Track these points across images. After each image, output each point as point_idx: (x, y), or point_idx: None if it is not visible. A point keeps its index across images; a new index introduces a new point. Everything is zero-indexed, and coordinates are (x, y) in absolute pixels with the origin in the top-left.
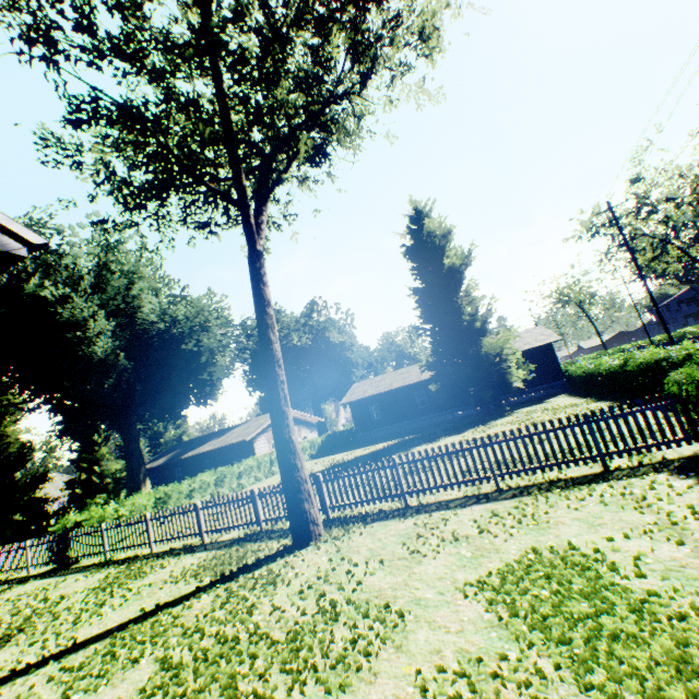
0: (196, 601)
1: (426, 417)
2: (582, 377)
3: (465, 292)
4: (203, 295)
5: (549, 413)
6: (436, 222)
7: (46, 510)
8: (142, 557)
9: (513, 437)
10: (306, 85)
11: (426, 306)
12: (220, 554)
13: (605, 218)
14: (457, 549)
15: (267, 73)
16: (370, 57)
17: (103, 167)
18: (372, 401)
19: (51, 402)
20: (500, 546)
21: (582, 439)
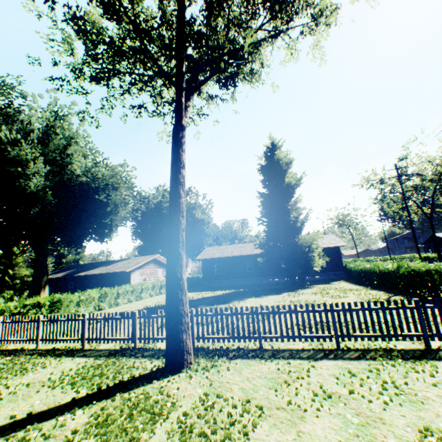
0: (69, 417)
1: (251, 279)
2: (358, 272)
3: (295, 202)
4: (119, 164)
5: (341, 291)
6: (283, 154)
7: None
8: (27, 352)
9: (357, 308)
10: (237, 24)
11: (267, 206)
12: (97, 363)
13: (379, 178)
14: (335, 409)
15: (214, 2)
16: (289, 14)
17: (69, 46)
18: (217, 261)
19: None
20: (382, 416)
21: (411, 320)
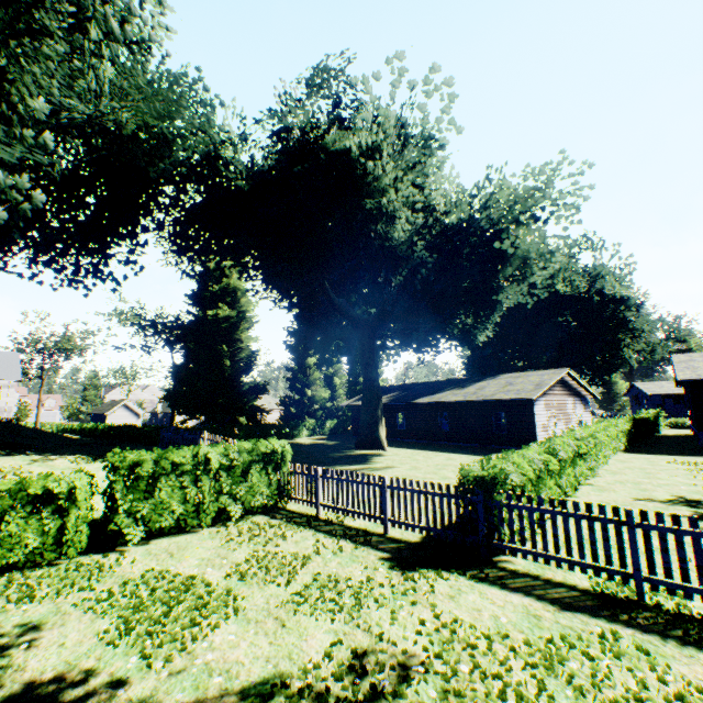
0: None
1: None
2: None
3: None
4: (547, 164)
5: None
6: None
7: (263, 420)
8: None
9: None
10: None
11: None
12: None
13: None
14: None
15: None
16: None
17: None
18: None
19: (305, 305)
20: None
21: None
